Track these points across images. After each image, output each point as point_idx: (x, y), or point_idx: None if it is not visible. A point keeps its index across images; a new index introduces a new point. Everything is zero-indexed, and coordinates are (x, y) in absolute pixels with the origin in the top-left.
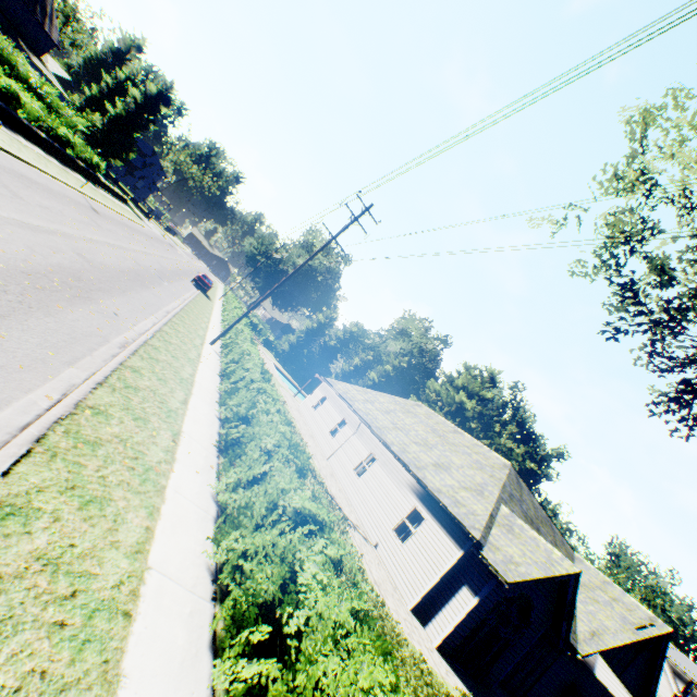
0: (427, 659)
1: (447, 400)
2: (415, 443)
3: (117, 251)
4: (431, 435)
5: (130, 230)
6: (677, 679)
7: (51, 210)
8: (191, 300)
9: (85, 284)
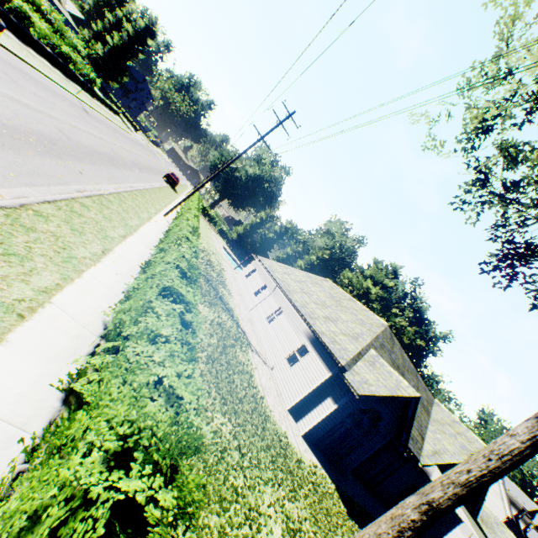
0: (288, 436)
1: (356, 285)
2: (314, 303)
3: (97, 139)
4: (329, 299)
5: (115, 132)
6: (512, 506)
7: (44, 99)
8: (157, 187)
9: (59, 149)
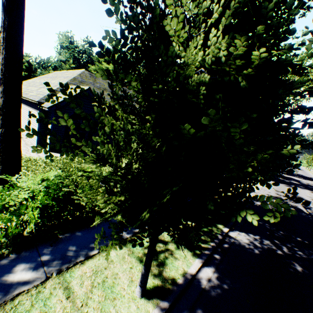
0: None
1: None
2: (35, 87)
3: None
4: (49, 80)
5: None
6: None
7: None
8: None
9: None
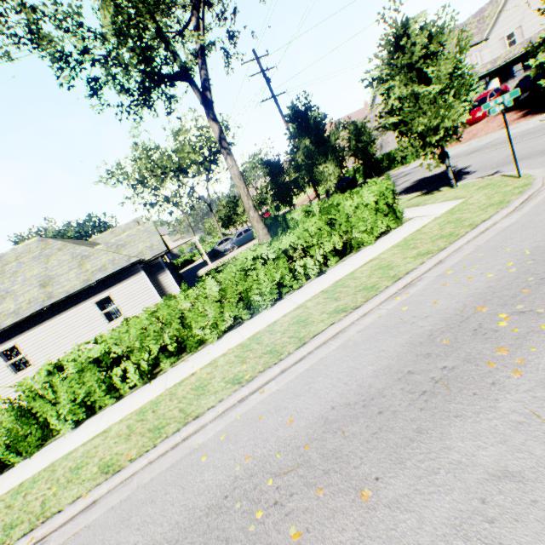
0: None
1: None
2: None
3: None
4: None
5: None
6: None
7: None
8: None
9: None
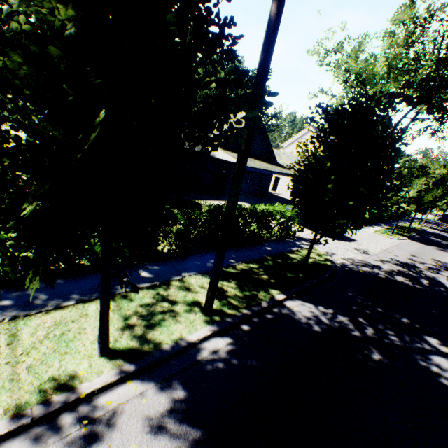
0: None
1: None
2: None
3: None
4: None
5: None
6: None
7: None
8: None
9: None
